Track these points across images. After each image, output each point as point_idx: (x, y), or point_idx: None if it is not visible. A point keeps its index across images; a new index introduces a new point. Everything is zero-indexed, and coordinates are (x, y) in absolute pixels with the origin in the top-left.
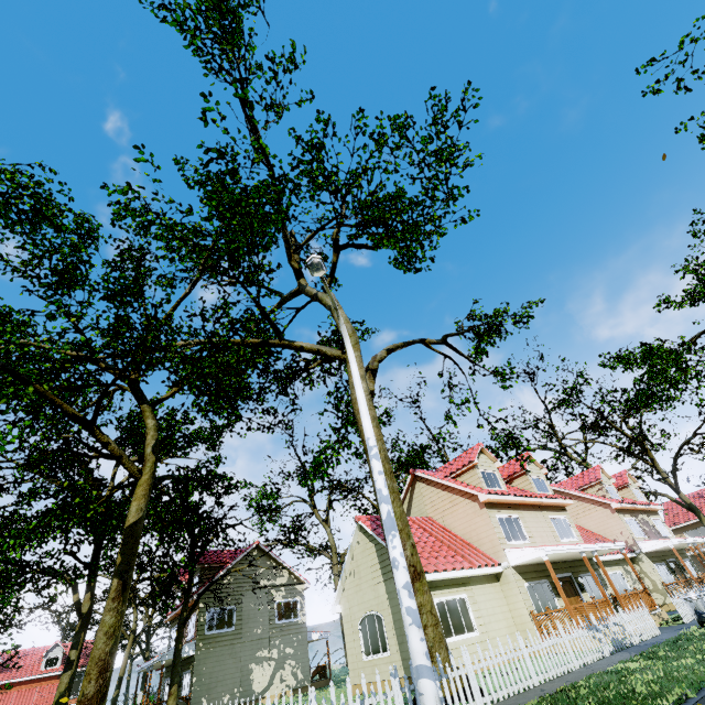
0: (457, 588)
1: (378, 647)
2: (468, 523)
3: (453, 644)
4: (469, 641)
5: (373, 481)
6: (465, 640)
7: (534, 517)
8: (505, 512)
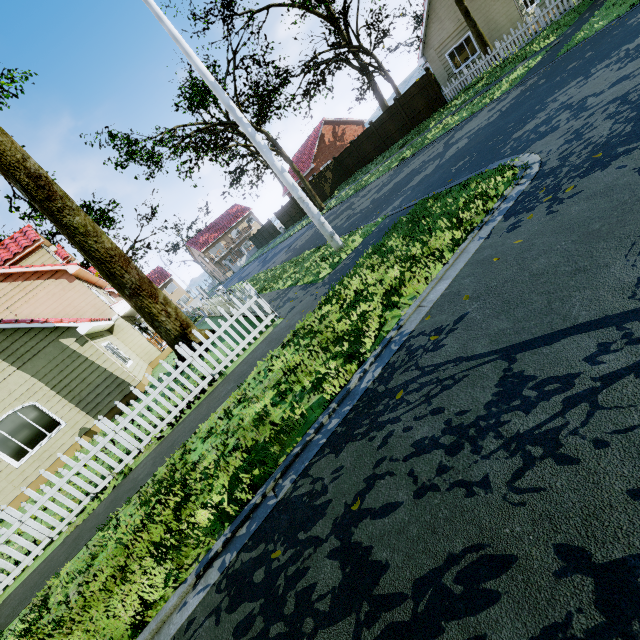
0: (103, 338)
1: (40, 435)
2: (59, 302)
3: (132, 368)
4: (134, 365)
5: (51, 204)
6: (133, 365)
7: (100, 291)
8: (88, 285)
